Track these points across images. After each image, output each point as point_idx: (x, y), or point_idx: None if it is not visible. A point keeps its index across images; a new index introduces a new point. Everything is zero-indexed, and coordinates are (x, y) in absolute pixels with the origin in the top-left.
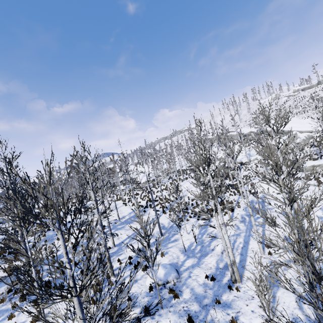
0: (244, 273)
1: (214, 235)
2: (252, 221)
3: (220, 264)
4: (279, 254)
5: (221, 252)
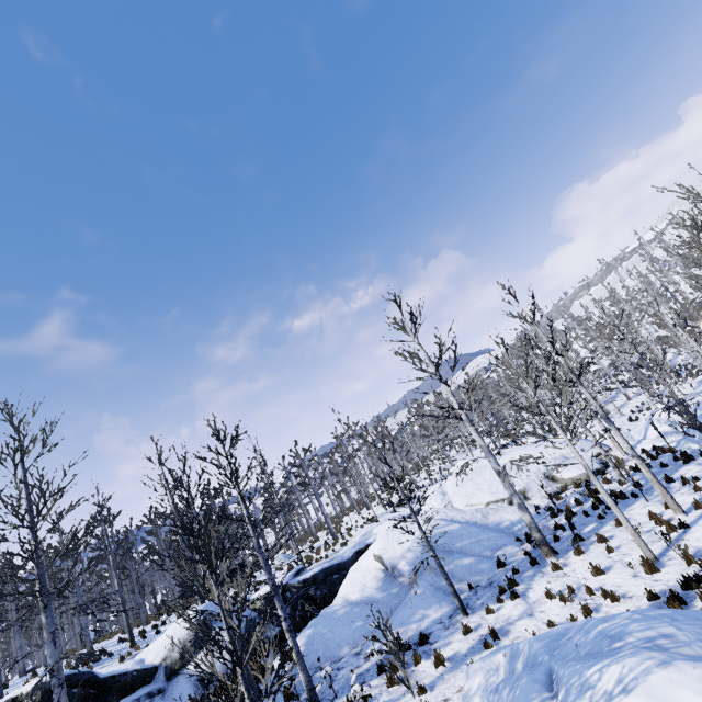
0: None
1: None
2: None
3: None
4: None
5: None
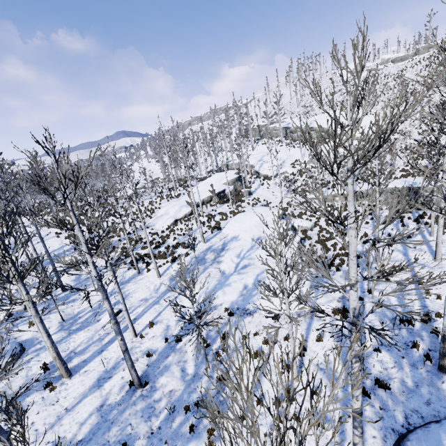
0: (91, 362)
1: (124, 297)
2: (119, 299)
3: (81, 346)
4: (152, 338)
5: (103, 326)
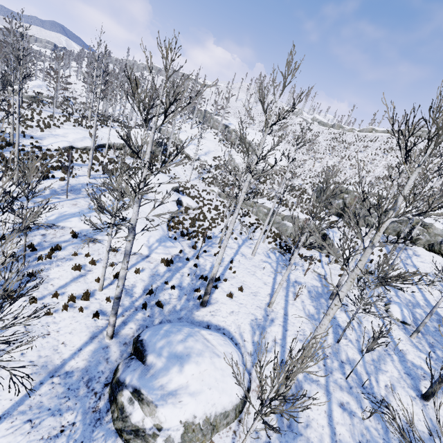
0: None
1: None
2: None
3: None
4: None
5: None
